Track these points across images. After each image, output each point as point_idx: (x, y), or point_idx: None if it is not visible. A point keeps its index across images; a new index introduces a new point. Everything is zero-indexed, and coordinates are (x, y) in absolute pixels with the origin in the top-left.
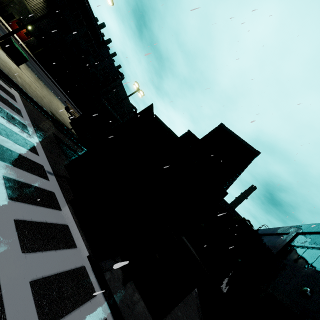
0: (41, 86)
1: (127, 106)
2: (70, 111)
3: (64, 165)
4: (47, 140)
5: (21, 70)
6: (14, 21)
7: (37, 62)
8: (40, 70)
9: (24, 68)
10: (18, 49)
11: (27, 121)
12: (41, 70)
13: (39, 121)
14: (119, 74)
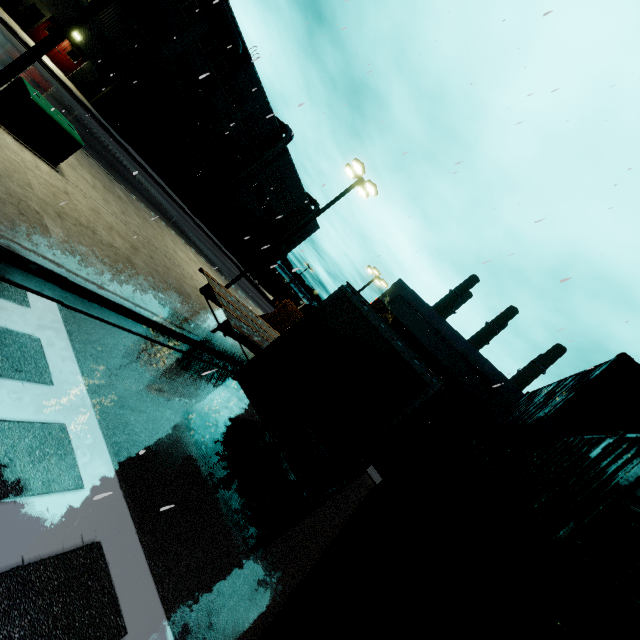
0: (122, 203)
1: (299, 200)
2: (214, 295)
3: (261, 639)
4: (182, 512)
5: (63, 179)
6: (41, 26)
7: (103, 121)
8: (111, 142)
9: (72, 162)
10: (46, 114)
11: (99, 488)
12: (114, 140)
13: (138, 401)
14: (281, 128)
